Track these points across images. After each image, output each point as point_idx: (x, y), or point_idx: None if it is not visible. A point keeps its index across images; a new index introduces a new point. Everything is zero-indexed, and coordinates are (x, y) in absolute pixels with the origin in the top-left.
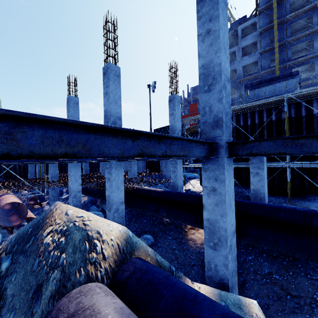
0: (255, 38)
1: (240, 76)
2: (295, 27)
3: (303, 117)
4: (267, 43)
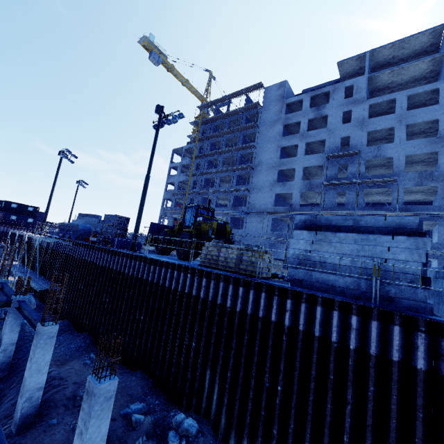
0: (190, 160)
1: (176, 189)
2: (217, 161)
3: (45, 247)
4: (195, 168)
